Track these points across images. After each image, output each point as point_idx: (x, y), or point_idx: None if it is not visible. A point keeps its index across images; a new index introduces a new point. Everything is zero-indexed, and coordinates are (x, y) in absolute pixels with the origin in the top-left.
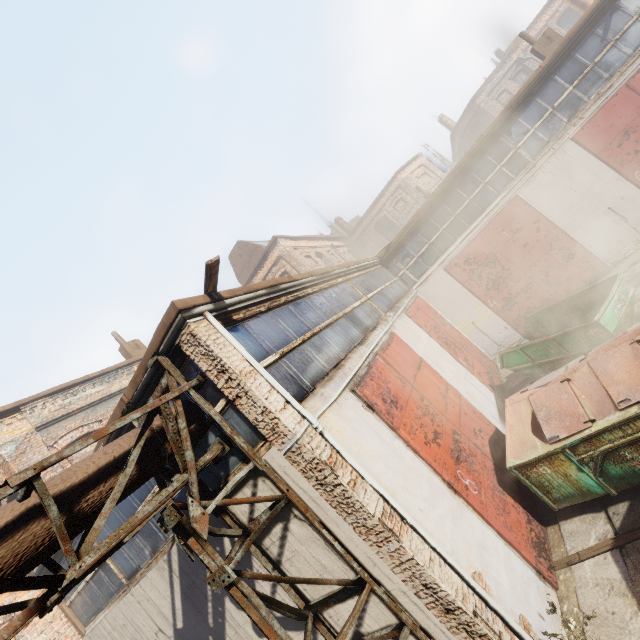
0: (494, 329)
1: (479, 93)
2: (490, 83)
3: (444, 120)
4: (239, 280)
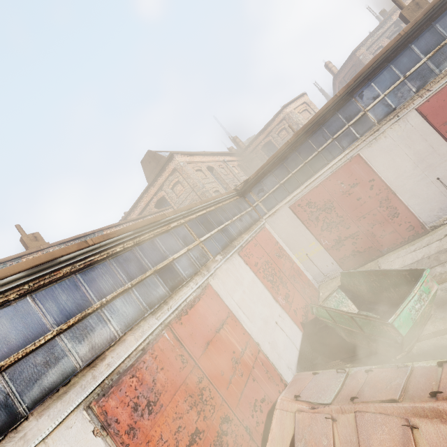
0: (323, 262)
1: (360, 47)
2: (370, 39)
3: (329, 66)
4: (147, 181)
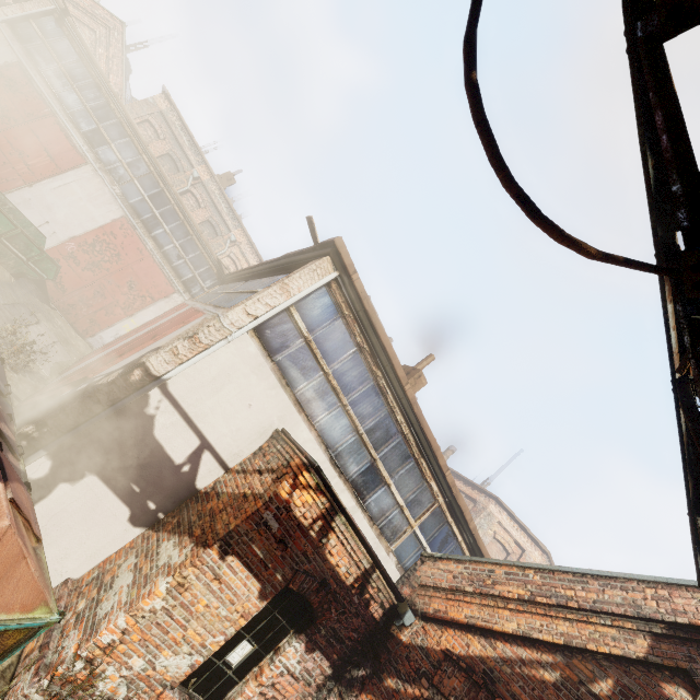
0: None
1: None
2: None
3: None
4: None
